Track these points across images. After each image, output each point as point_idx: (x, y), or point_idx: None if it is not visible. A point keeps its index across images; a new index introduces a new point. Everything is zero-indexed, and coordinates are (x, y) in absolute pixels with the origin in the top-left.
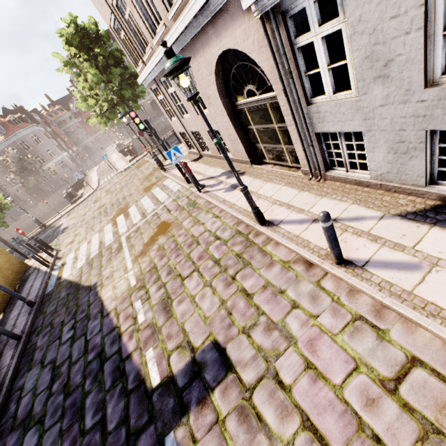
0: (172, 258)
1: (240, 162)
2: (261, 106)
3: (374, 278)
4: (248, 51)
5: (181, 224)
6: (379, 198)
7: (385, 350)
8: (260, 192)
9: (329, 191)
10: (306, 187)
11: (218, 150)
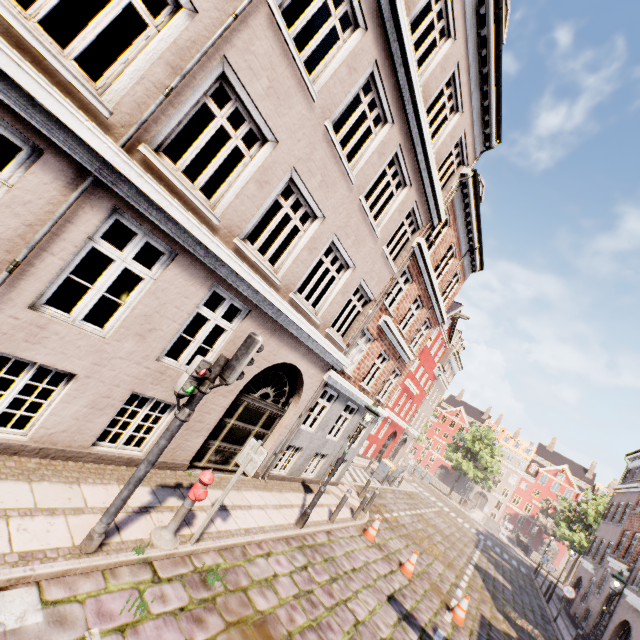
0: (335, 637)
1: (160, 467)
2: (263, 409)
3: (337, 520)
4: (306, 382)
5: (262, 612)
6: (293, 486)
7: (359, 539)
8: (256, 503)
9: (278, 487)
10: (268, 488)
11: (97, 435)
